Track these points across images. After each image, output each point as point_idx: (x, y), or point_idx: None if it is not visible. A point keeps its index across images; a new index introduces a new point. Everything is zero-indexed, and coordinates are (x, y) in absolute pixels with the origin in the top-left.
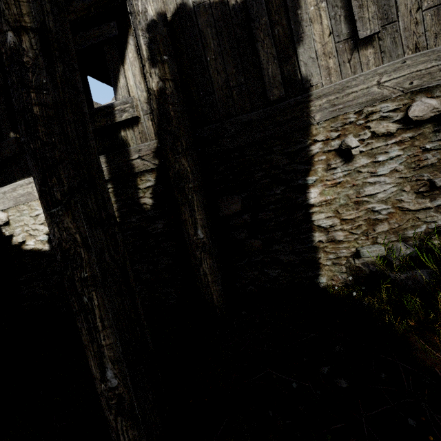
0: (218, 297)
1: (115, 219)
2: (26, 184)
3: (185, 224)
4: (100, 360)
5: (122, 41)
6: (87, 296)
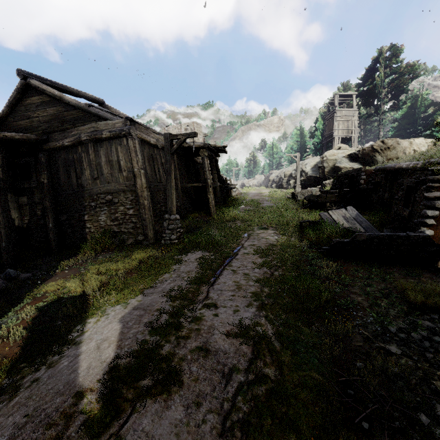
0: (54, 246)
1: (10, 218)
2: None
3: (47, 222)
4: (2, 241)
5: (37, 162)
6: (1, 230)
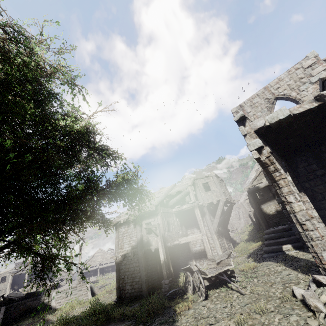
0: None
1: None
2: (269, 203)
3: None
4: None
5: None
6: None
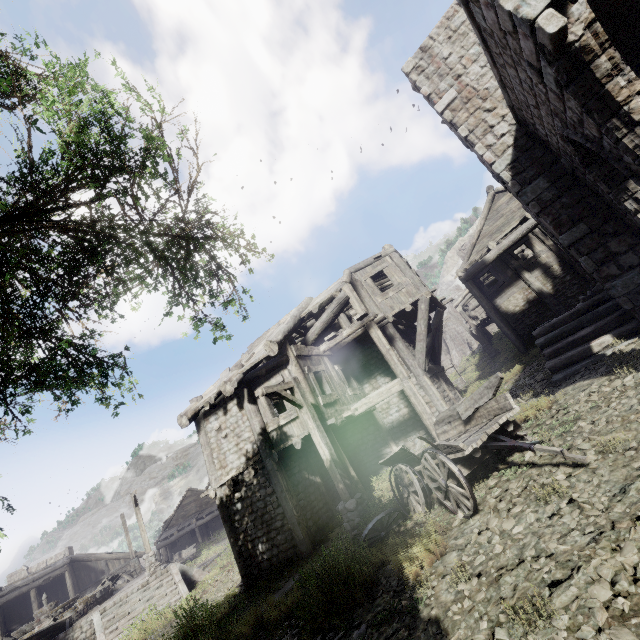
0: None
1: None
2: (510, 290)
3: (579, 270)
4: None
5: (529, 240)
6: None
